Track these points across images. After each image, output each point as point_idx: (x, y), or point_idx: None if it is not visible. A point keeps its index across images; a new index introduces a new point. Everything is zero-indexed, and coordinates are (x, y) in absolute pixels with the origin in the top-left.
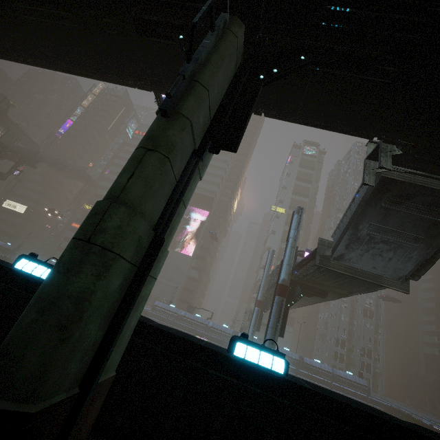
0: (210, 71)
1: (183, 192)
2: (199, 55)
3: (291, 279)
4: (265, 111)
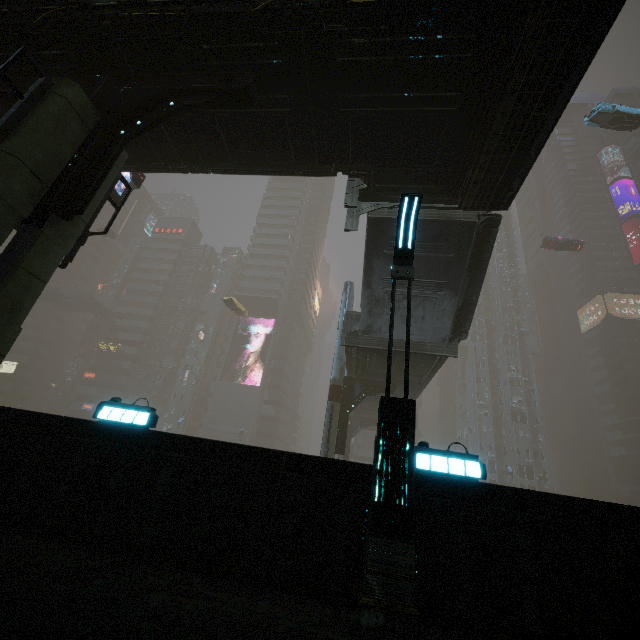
0: (21, 138)
1: (11, 262)
2: None
3: (347, 377)
4: (199, 167)
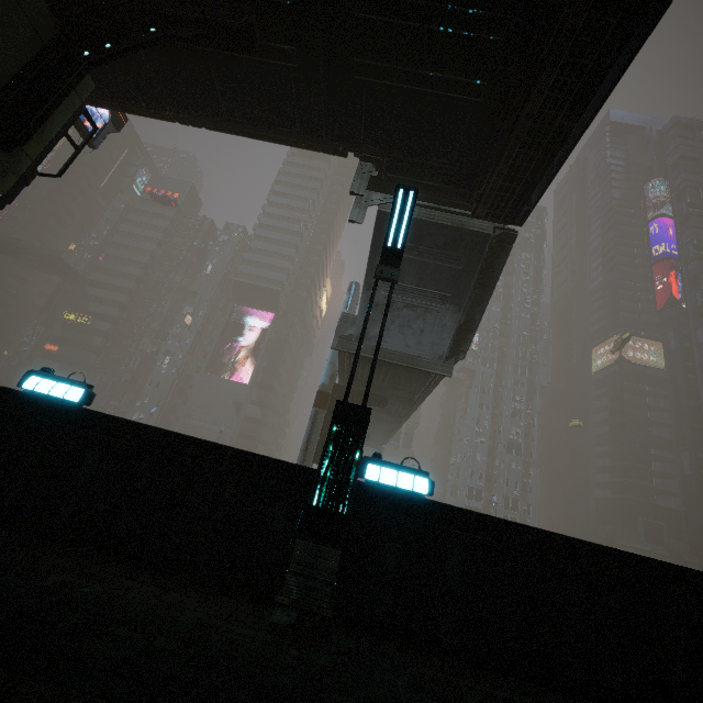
0: None
1: None
2: None
3: (337, 385)
4: (188, 117)
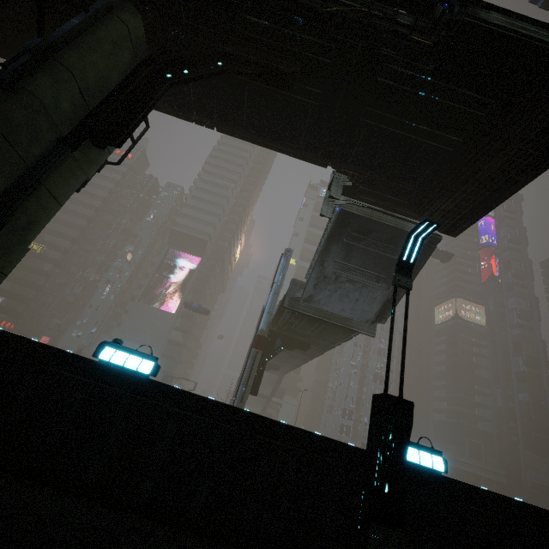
0: (79, 53)
1: (40, 179)
2: (60, 33)
3: (271, 330)
4: (210, 123)
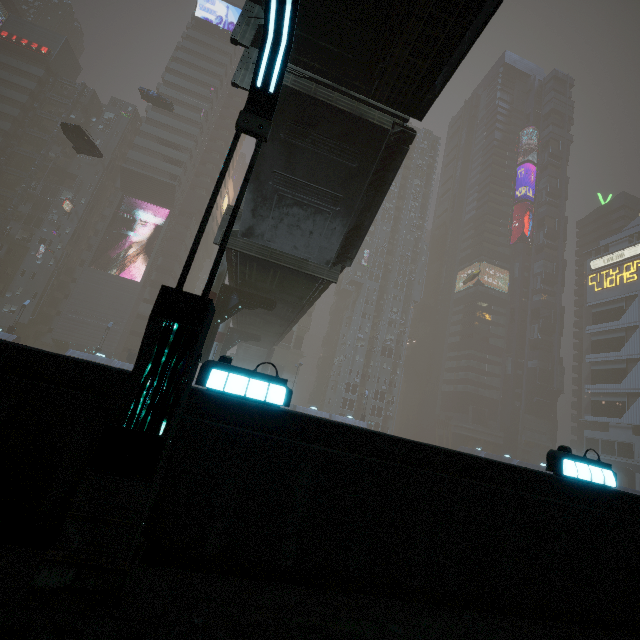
0: None
1: None
2: None
3: (225, 285)
4: None
